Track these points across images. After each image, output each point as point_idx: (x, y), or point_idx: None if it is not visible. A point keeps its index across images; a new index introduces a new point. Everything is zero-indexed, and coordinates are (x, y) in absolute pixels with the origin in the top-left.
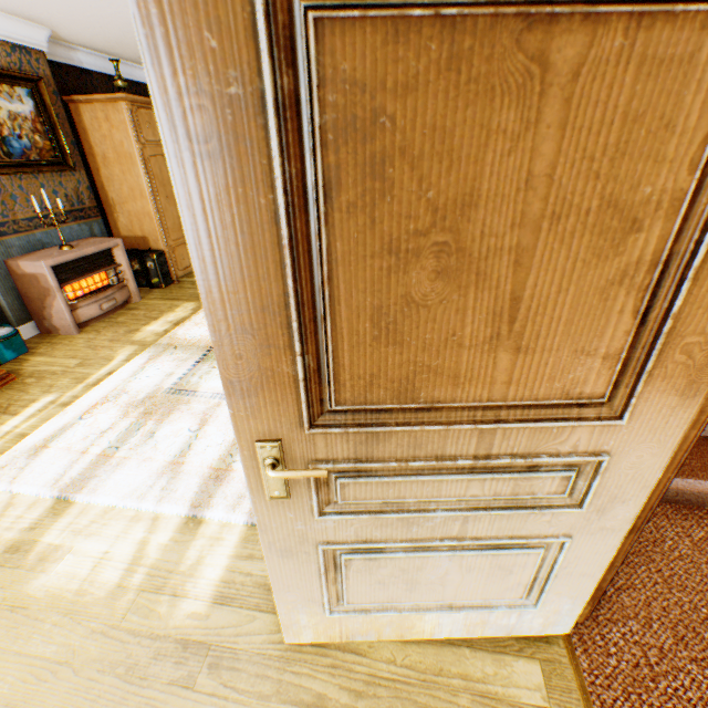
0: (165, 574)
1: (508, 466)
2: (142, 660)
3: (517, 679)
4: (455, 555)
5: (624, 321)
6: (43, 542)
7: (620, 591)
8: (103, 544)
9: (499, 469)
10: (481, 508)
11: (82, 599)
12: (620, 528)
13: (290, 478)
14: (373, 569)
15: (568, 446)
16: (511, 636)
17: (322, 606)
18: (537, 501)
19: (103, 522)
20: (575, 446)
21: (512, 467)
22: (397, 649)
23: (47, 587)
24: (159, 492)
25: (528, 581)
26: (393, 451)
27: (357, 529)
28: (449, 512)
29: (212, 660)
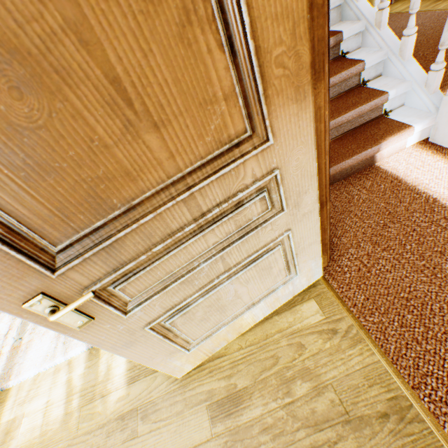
0: (91, 389)
1: (222, 213)
2: (101, 443)
3: (306, 315)
4: (233, 280)
5: (218, 59)
6: (2, 423)
7: (340, 238)
8: (43, 399)
9: (219, 218)
10: (227, 246)
11: (46, 437)
12: (313, 208)
13: (81, 308)
14: (192, 317)
15: (249, 178)
16: (296, 295)
17: (182, 351)
18: (257, 222)
19: (36, 387)
20: (254, 175)
21: (226, 212)
22: (241, 341)
23: (19, 446)
24: (63, 347)
25: (284, 266)
26: (136, 250)
27: (161, 305)
28: (208, 261)
29: (142, 415)
